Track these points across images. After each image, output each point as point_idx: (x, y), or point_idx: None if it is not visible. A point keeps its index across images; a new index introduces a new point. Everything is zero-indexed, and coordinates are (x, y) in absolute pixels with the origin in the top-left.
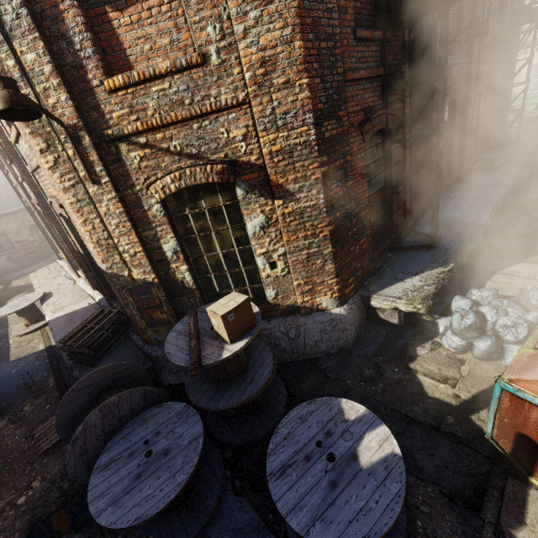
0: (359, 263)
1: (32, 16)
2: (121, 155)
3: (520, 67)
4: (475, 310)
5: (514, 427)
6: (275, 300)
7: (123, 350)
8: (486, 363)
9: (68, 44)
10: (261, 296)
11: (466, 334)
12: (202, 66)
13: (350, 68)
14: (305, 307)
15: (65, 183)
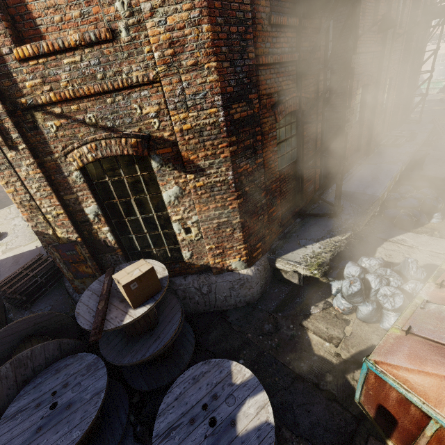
0: (267, 230)
1: None
2: (37, 123)
3: (427, 57)
4: (363, 277)
5: (376, 399)
6: (190, 260)
7: (55, 296)
8: (366, 325)
9: None
10: (179, 255)
11: (353, 299)
12: (112, 42)
13: (264, 53)
14: (216, 267)
15: None
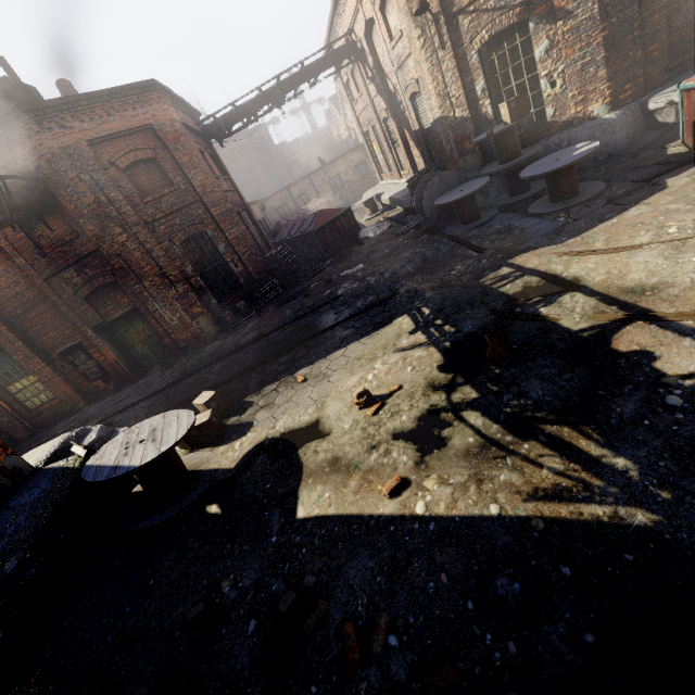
0: (641, 70)
1: None
2: (458, 24)
3: None
4: None
5: (690, 120)
6: (553, 118)
7: None
8: None
9: None
10: (543, 118)
11: None
12: None
13: None
14: (578, 118)
15: (427, 55)
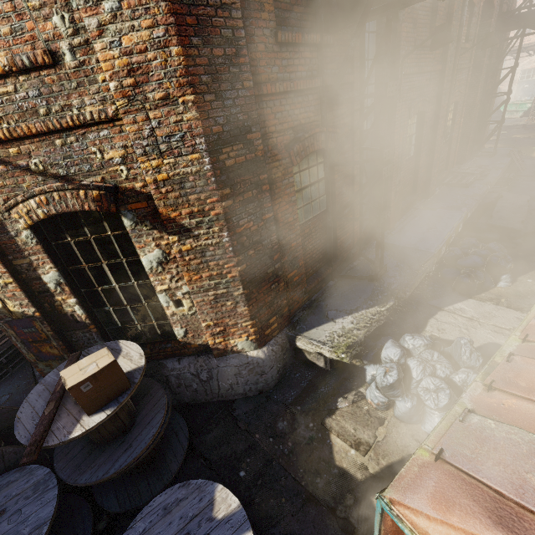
0: (285, 300)
1: None
2: None
3: (503, 77)
4: (403, 362)
5: None
6: (185, 338)
7: (18, 380)
8: (405, 426)
9: None
10: (171, 332)
11: (388, 392)
12: (54, 68)
13: (271, 79)
14: (218, 348)
15: None
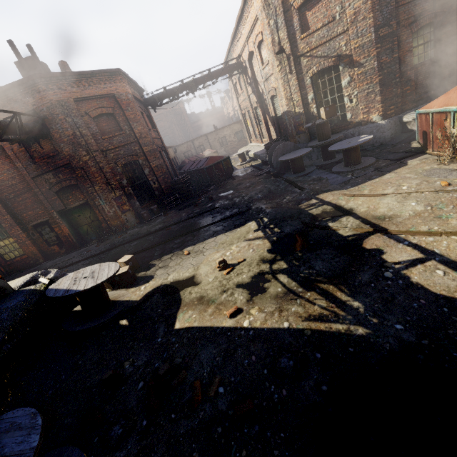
0: (400, 99)
1: (285, 22)
2: (300, 62)
3: None
4: None
5: (421, 130)
6: (350, 119)
7: None
8: None
9: (292, 27)
10: (345, 119)
11: None
12: (333, 22)
13: None
14: (364, 121)
15: (282, 76)
